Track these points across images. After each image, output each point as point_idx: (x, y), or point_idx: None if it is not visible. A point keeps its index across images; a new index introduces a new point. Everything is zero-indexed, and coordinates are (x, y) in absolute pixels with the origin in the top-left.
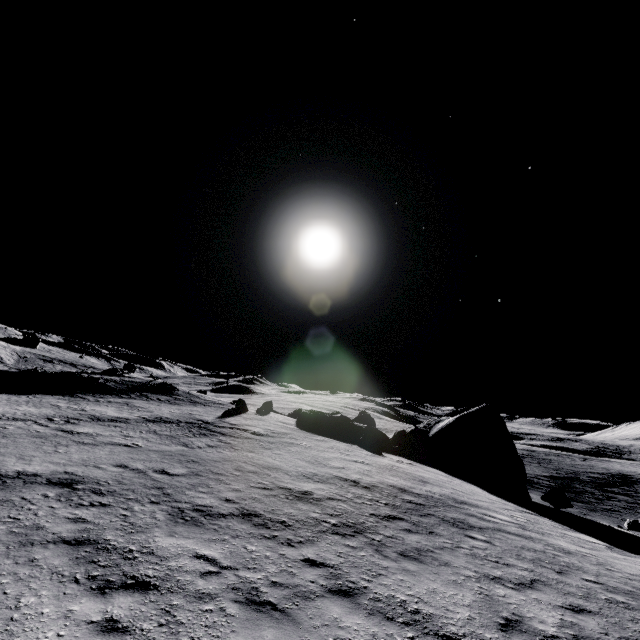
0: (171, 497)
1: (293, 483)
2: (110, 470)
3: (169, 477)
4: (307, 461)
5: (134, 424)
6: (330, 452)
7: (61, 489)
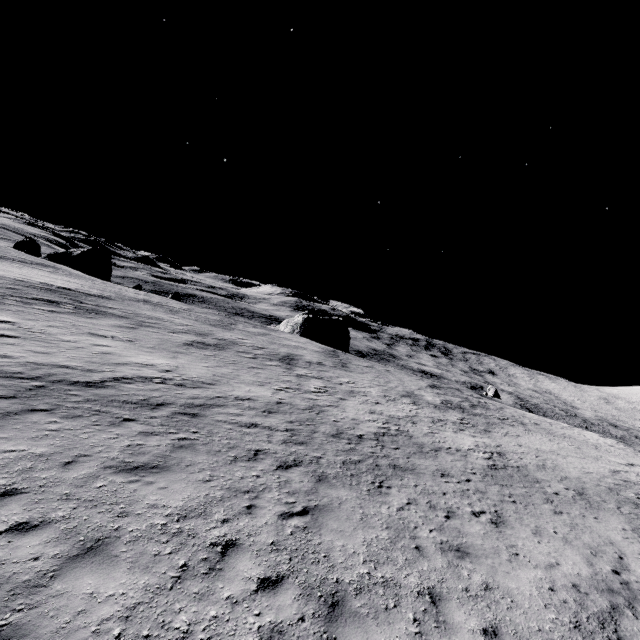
0: None
1: None
2: None
3: None
4: None
5: None
6: (10, 251)
7: None
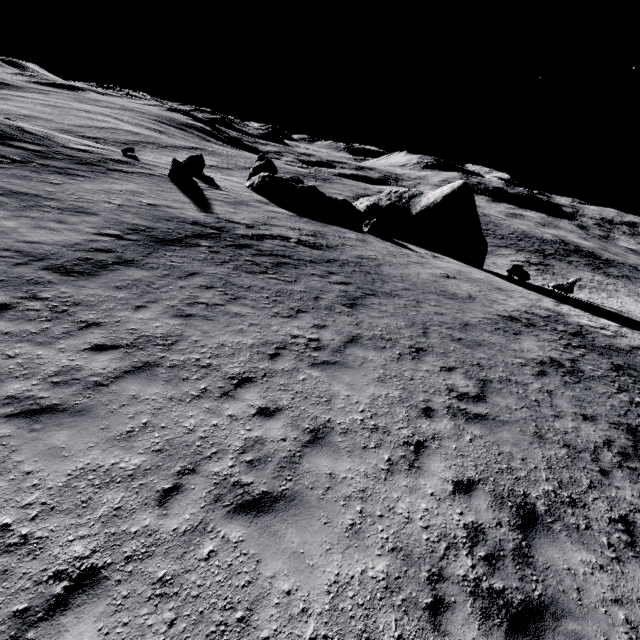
0: (579, 449)
1: (523, 349)
2: (450, 434)
3: (491, 405)
4: (442, 295)
5: (157, 267)
6: (409, 265)
7: (558, 533)
